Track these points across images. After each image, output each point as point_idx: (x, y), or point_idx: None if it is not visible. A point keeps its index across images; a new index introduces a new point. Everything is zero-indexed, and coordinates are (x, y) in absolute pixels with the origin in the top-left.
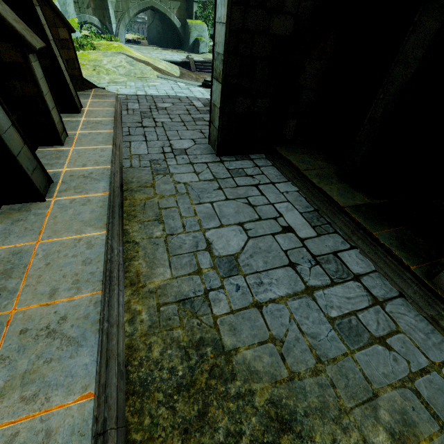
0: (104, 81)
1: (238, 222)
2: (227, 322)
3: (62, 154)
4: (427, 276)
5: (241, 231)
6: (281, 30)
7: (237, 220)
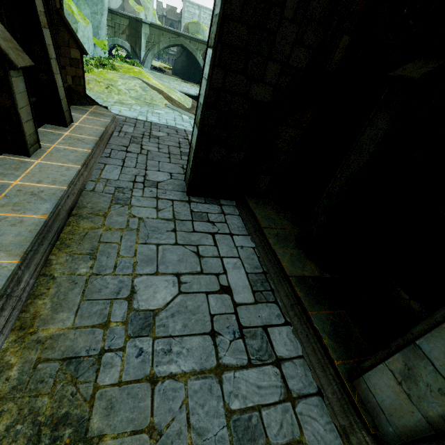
0: (111, 100)
1: (176, 272)
2: (107, 396)
3: (23, 165)
4: (348, 376)
5: (175, 283)
6: (260, 96)
7: (176, 269)
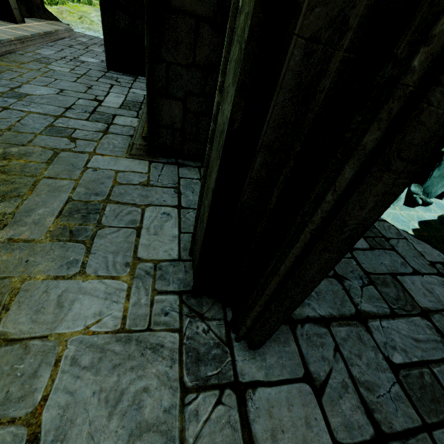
0: (80, 26)
1: (62, 89)
2: None
3: None
4: None
5: (56, 91)
6: None
7: (63, 88)
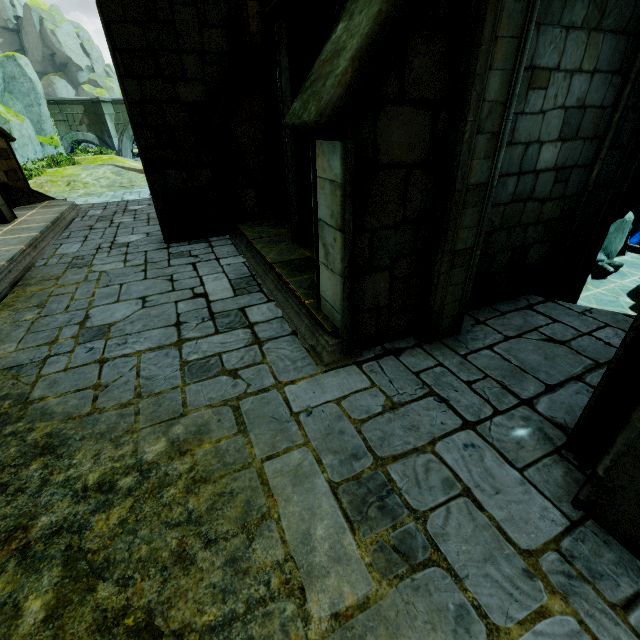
0: (75, 195)
1: (141, 296)
2: (51, 378)
3: None
4: (316, 306)
5: (138, 303)
6: (193, 97)
7: (142, 294)
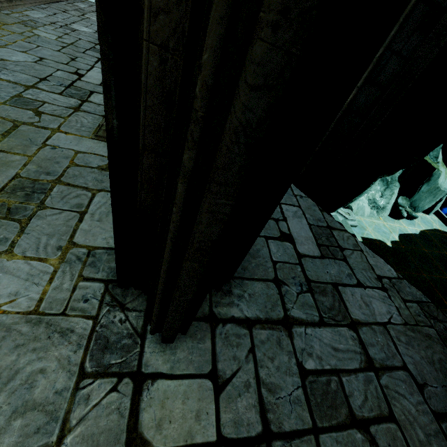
0: None
1: (42, 57)
2: None
3: None
4: None
5: (35, 59)
6: None
7: (43, 56)
